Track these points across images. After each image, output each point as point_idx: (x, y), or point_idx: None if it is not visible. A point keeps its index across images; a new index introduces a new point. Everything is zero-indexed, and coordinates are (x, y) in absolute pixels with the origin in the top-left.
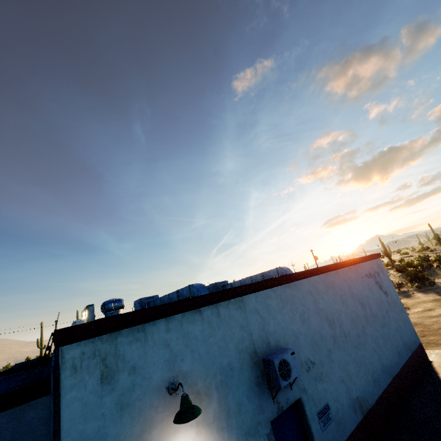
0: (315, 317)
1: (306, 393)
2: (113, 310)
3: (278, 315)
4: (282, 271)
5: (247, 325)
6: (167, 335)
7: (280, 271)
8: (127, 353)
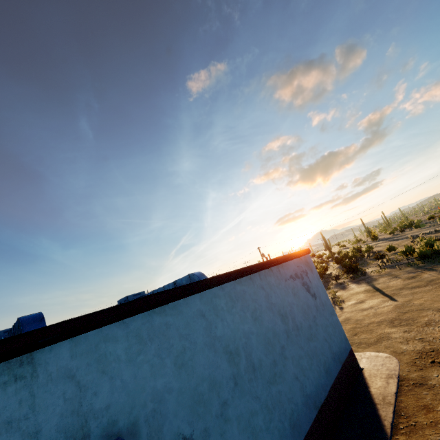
0: (206, 352)
1: None
2: None
3: (124, 369)
4: (195, 279)
5: (27, 415)
6: None
7: (192, 279)
8: None
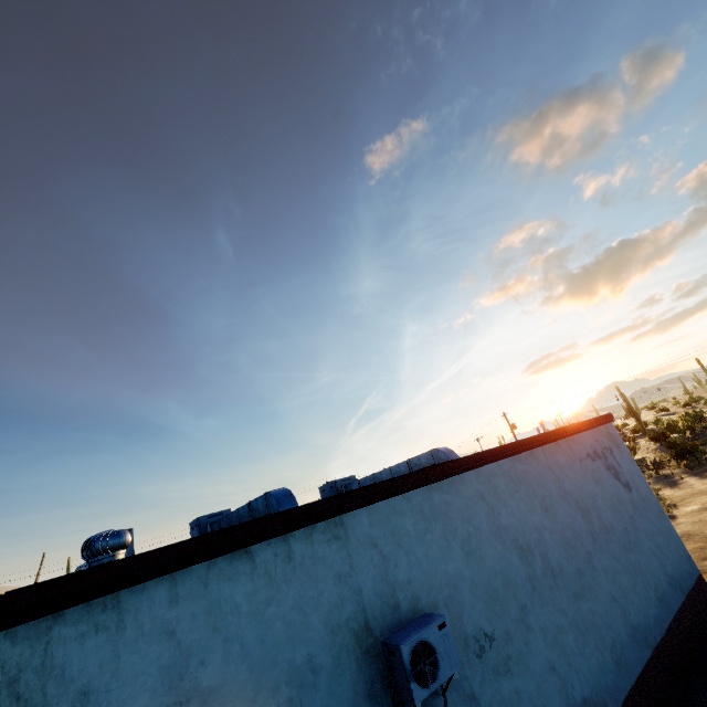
0: (493, 543)
1: (478, 705)
2: (102, 554)
3: (415, 546)
4: (441, 456)
5: (350, 573)
6: (170, 610)
7: (436, 456)
8: (71, 662)
